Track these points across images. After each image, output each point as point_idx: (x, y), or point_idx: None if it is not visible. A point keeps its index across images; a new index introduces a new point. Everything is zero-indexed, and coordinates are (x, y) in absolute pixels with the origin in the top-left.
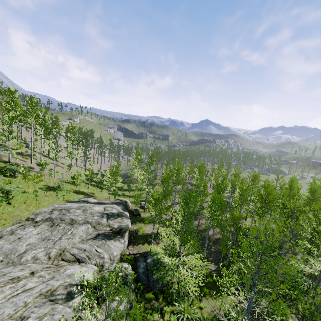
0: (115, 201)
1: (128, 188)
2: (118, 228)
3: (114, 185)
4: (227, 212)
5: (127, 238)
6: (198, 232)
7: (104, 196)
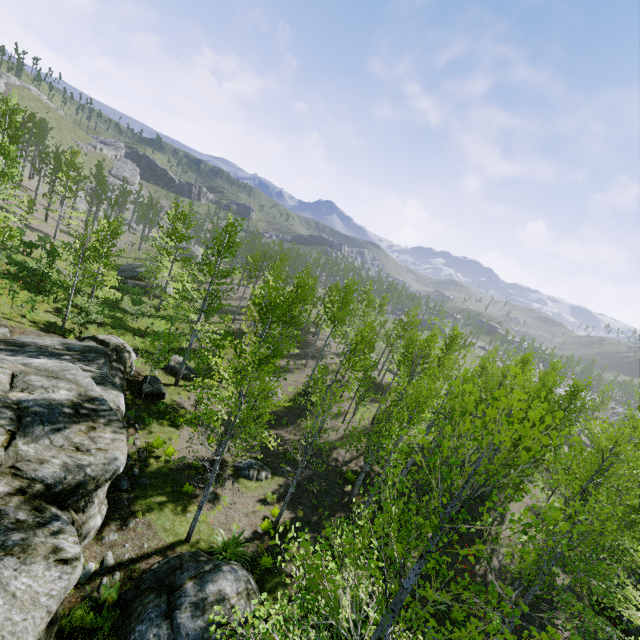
0: (79, 343)
1: (135, 308)
2: (63, 480)
3: (90, 292)
4: (373, 404)
5: (101, 504)
6: (317, 455)
7: (41, 322)
